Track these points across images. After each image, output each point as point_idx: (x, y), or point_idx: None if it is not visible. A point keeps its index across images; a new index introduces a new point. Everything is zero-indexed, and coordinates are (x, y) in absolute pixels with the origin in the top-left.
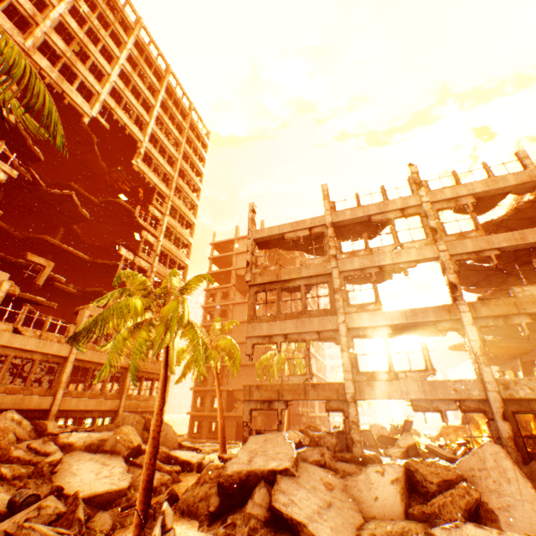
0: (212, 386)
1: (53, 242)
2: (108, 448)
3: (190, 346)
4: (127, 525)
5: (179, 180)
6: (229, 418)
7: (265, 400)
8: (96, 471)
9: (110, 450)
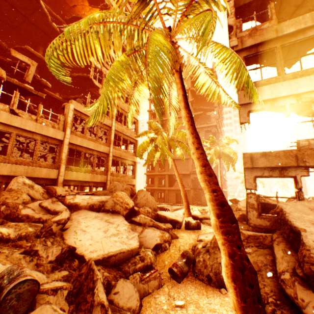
0: (158, 172)
1: (34, 53)
2: (108, 208)
3: (151, 140)
4: (151, 292)
5: (127, 4)
6: (171, 191)
7: (275, 168)
8: (103, 229)
9: (110, 210)
